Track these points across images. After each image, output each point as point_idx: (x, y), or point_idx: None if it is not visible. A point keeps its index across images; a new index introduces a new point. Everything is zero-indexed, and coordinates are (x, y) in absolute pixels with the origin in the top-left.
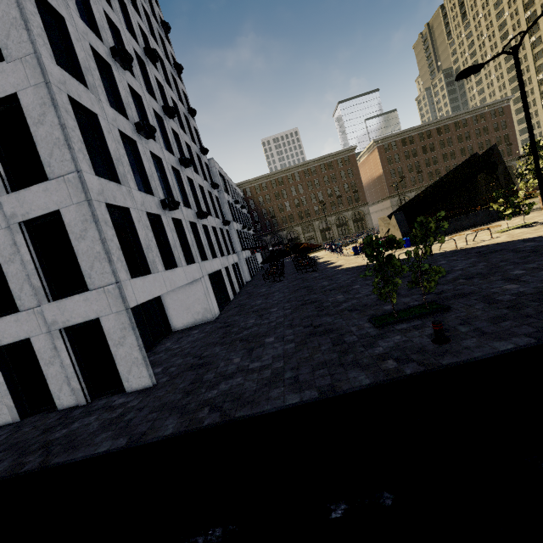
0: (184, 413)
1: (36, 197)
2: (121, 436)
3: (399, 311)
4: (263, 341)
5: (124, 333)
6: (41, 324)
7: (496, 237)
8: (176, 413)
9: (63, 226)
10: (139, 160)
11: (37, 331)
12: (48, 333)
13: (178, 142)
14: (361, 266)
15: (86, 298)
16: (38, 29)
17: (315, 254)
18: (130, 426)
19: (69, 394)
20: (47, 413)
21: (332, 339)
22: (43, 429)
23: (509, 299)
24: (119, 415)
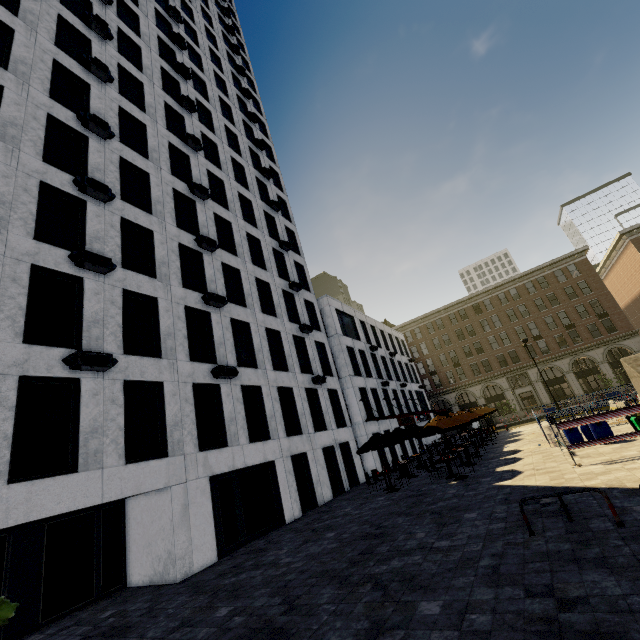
0: None
1: None
2: None
3: None
4: None
5: None
6: None
7: None
8: None
9: None
10: (82, 302)
11: None
12: None
13: (239, 279)
14: (545, 491)
15: None
16: None
17: (519, 429)
18: None
19: None
20: None
21: None
22: None
23: None
24: None
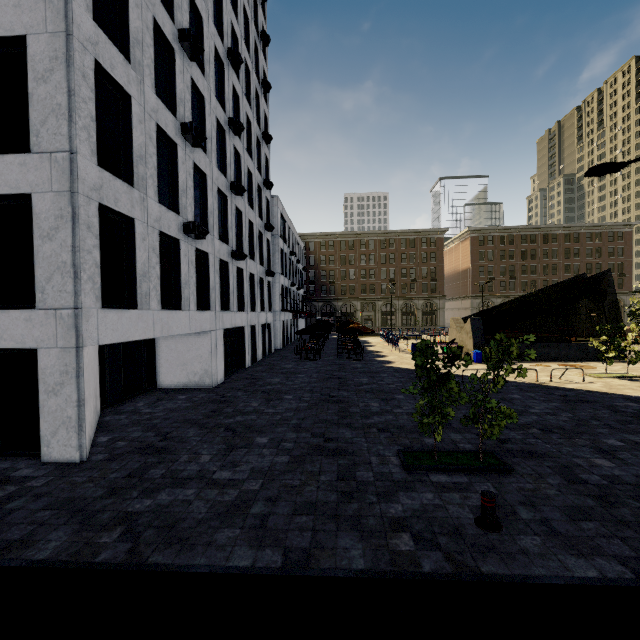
0: (85, 526)
1: (7, 169)
2: None
3: (442, 452)
4: (252, 439)
5: (63, 379)
6: None
7: (589, 383)
8: (76, 522)
9: (32, 216)
10: (174, 168)
11: None
12: None
13: (238, 165)
14: (414, 370)
15: (30, 317)
16: None
17: (367, 339)
18: (3, 522)
19: None
20: None
21: (339, 467)
22: None
23: (598, 483)
24: (5, 496)
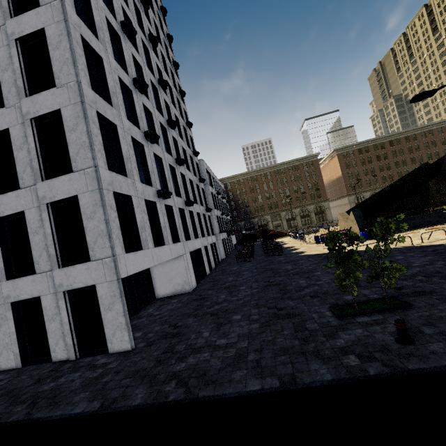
0: (153, 383)
1: (62, 184)
2: (96, 399)
3: (359, 303)
4: (231, 318)
5: (113, 300)
6: (50, 285)
7: None
8: (147, 382)
9: (78, 207)
10: (144, 159)
11: (47, 291)
12: (55, 294)
13: (176, 147)
14: (321, 254)
15: (88, 267)
16: (82, 65)
17: (281, 240)
18: (105, 389)
19: (63, 349)
20: (43, 363)
21: (294, 324)
22: (36, 379)
23: None
24: (98, 375)
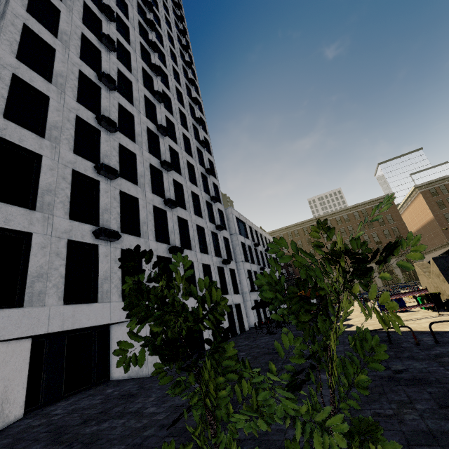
0: None
1: None
2: None
3: None
4: None
5: None
6: None
7: None
8: None
9: None
10: (98, 196)
11: None
12: None
13: (182, 191)
14: (372, 333)
15: None
16: None
17: None
18: None
19: None
20: None
21: None
22: None
23: None
24: None
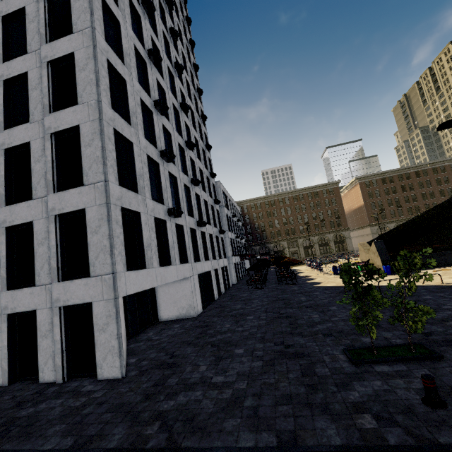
0: (135, 423)
1: (72, 197)
2: (70, 434)
3: (379, 348)
4: (232, 351)
5: (108, 320)
6: (47, 299)
7: None
8: (128, 420)
9: (85, 221)
10: (158, 177)
11: (43, 305)
12: (51, 309)
13: (193, 167)
14: (339, 287)
15: (87, 283)
16: (105, 86)
17: (296, 268)
18: (83, 423)
19: (52, 369)
20: (29, 383)
21: (301, 366)
22: (17, 402)
23: None
24: (80, 405)
